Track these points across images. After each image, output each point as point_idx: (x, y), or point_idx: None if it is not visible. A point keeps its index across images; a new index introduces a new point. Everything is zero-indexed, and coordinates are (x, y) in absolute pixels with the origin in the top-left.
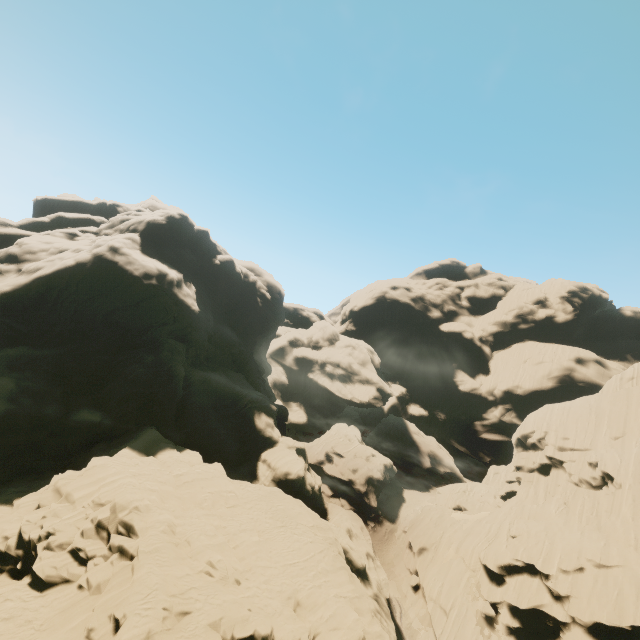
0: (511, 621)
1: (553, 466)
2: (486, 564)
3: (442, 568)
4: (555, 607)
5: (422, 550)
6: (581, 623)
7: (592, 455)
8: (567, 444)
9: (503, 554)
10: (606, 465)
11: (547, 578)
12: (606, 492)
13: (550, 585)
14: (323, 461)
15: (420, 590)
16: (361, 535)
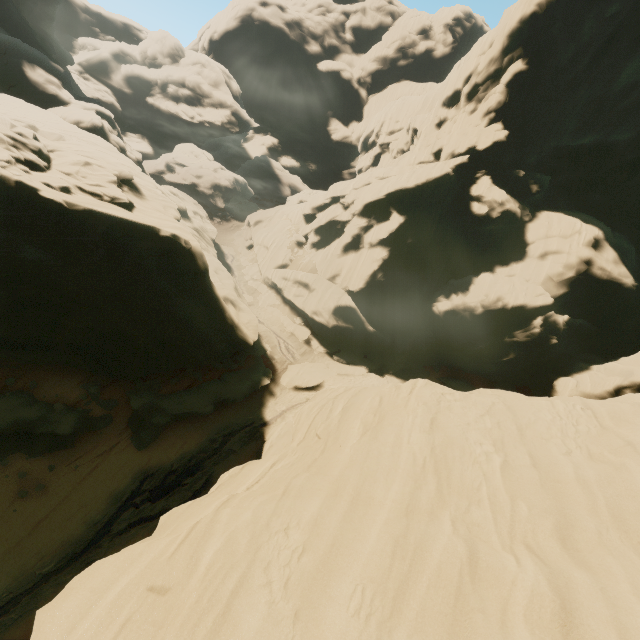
0: (314, 238)
1: (383, 153)
2: (304, 212)
3: (271, 227)
4: (344, 213)
5: (258, 223)
6: (357, 212)
7: (409, 119)
8: (396, 127)
9: (317, 199)
10: (416, 121)
11: (343, 198)
12: (412, 149)
13: (343, 200)
14: (164, 172)
15: (253, 247)
16: (191, 203)
